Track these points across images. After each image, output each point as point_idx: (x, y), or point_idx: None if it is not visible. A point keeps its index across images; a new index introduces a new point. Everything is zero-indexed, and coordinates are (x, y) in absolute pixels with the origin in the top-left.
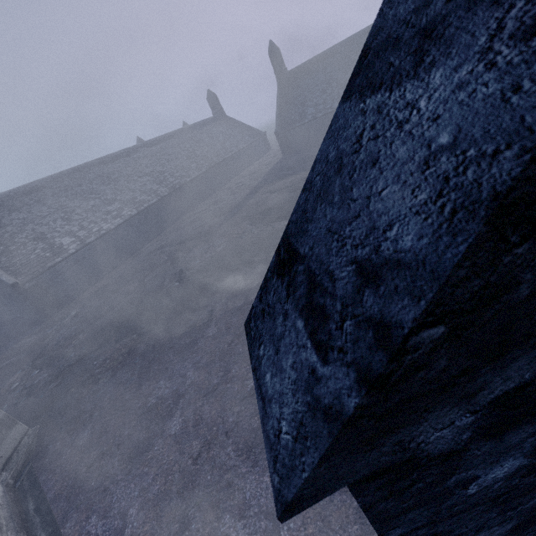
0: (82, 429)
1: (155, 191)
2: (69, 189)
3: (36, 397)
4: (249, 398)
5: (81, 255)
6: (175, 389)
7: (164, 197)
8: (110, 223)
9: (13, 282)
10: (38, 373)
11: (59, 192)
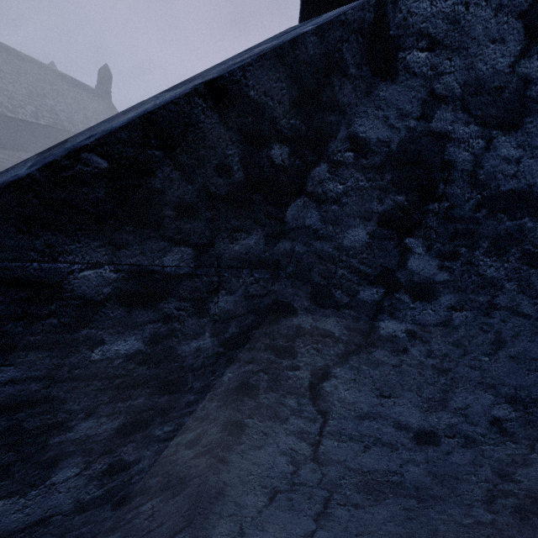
0: None
1: None
2: None
3: None
4: None
5: None
6: None
7: None
8: None
9: None
10: None
11: None
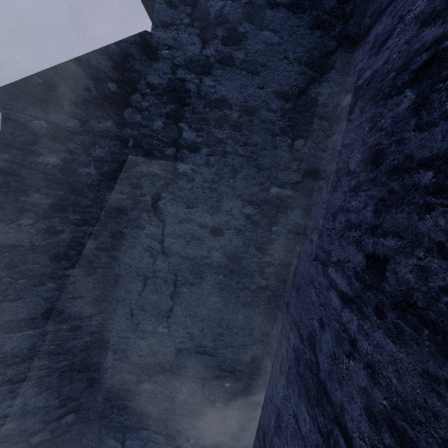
0: None
1: None
2: None
3: None
4: None
5: None
6: None
7: None
8: None
9: None
10: None
11: None
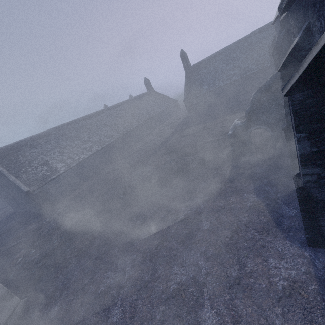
0: (54, 304)
1: (112, 135)
2: (64, 135)
3: (30, 271)
4: (171, 298)
5: (67, 173)
6: (118, 281)
7: (117, 139)
8: (85, 154)
9: (27, 190)
10: (33, 253)
11: (58, 136)
